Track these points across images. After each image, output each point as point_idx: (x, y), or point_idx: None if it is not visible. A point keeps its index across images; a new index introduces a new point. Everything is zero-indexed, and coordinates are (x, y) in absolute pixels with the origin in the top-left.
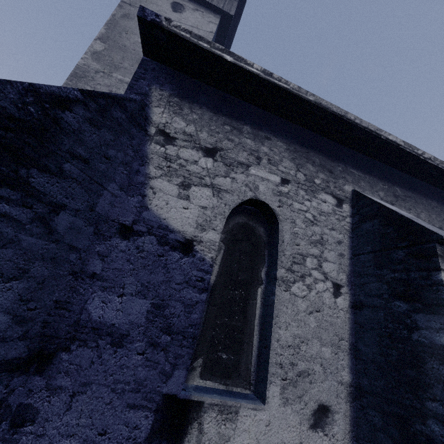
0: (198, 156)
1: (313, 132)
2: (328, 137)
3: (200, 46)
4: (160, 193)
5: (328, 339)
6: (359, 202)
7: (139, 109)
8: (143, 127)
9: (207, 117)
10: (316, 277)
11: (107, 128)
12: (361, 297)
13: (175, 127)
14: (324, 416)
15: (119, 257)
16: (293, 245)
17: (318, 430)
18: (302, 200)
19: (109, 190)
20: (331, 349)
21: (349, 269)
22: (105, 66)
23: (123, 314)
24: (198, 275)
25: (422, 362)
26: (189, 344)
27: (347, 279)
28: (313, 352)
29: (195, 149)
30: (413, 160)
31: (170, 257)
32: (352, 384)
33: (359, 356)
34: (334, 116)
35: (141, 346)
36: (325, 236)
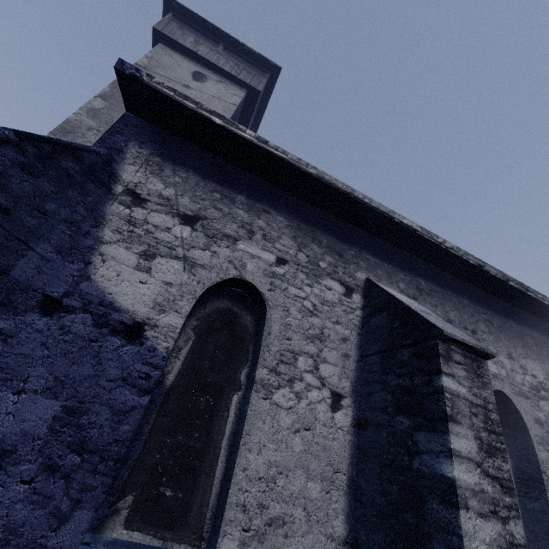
0: (172, 223)
1: (322, 210)
2: (340, 216)
3: (185, 106)
4: (112, 261)
5: (318, 470)
6: (371, 292)
7: (102, 163)
8: (106, 183)
9: (192, 182)
10: (310, 383)
11: (49, 178)
12: (365, 412)
13: (150, 188)
14: None
15: (31, 338)
16: (283, 339)
17: None
18: (300, 285)
19: (37, 251)
20: (322, 485)
21: (356, 375)
22: (101, 124)
23: (14, 420)
24: (143, 370)
25: (422, 501)
26: (107, 469)
27: (352, 387)
28: (294, 488)
29: (171, 215)
30: (435, 249)
31: (107, 343)
32: (347, 540)
33: (358, 496)
34: (340, 193)
35: (31, 470)
36: (327, 331)
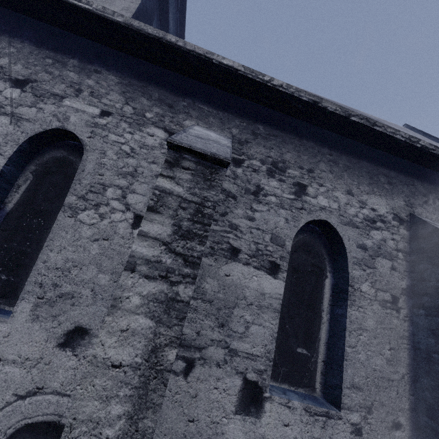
0: (4, 87)
1: (160, 67)
2: (176, 71)
3: None
4: None
5: (110, 267)
6: None
7: None
8: None
9: (27, 51)
10: (115, 207)
11: None
12: None
13: None
14: (79, 338)
15: None
16: (95, 175)
17: (67, 349)
18: (121, 133)
19: None
20: (111, 277)
21: None
22: None
23: None
24: None
25: None
26: None
27: None
28: (86, 277)
29: (3, 80)
30: (267, 90)
31: None
32: None
33: None
34: (154, 40)
35: None
36: (141, 169)
